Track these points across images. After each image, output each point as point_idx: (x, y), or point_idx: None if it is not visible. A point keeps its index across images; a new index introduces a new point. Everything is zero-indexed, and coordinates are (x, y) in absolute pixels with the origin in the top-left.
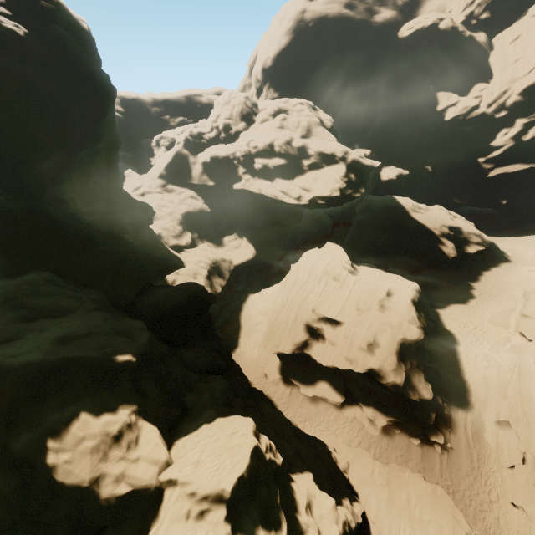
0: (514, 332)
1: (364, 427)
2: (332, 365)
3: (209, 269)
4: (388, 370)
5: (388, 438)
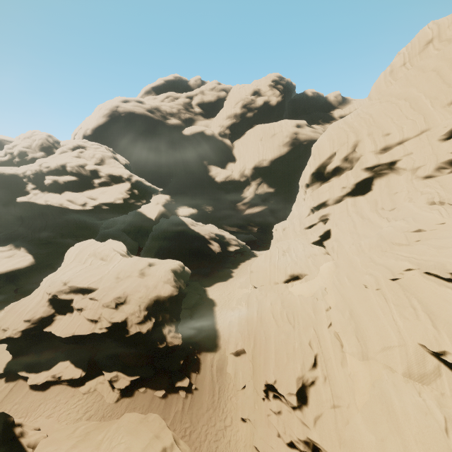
0: (251, 288)
1: (102, 398)
2: (75, 335)
3: None
4: (135, 323)
5: (129, 400)
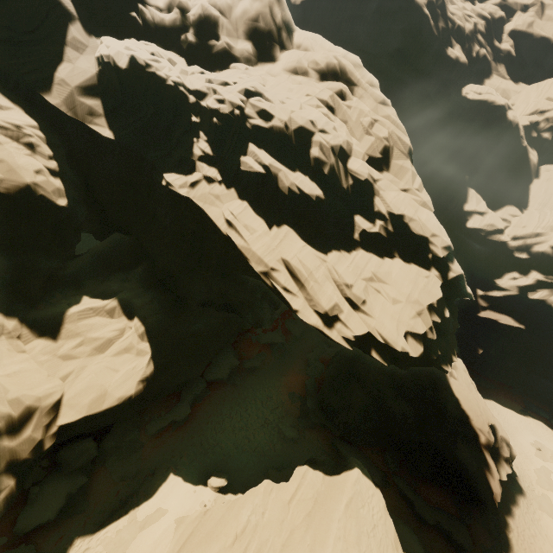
0: None
1: None
2: None
3: None
4: None
5: None
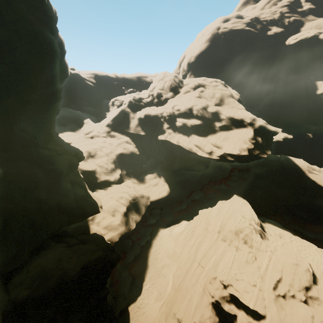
0: None
1: None
2: None
3: (128, 205)
4: None
5: None
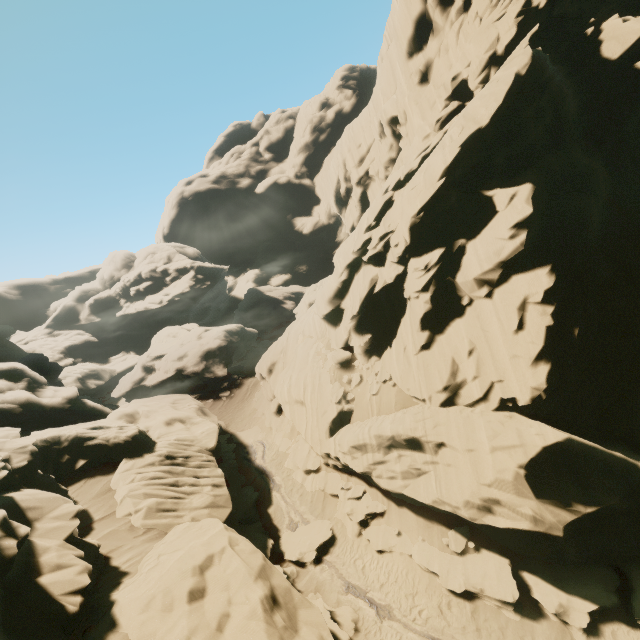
0: None
1: None
2: (157, 382)
3: (85, 375)
4: (190, 366)
5: None
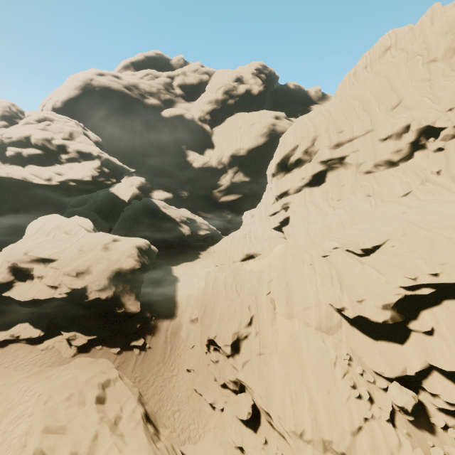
0: (214, 267)
1: (59, 353)
2: (34, 300)
3: None
4: (94, 290)
5: (86, 355)
